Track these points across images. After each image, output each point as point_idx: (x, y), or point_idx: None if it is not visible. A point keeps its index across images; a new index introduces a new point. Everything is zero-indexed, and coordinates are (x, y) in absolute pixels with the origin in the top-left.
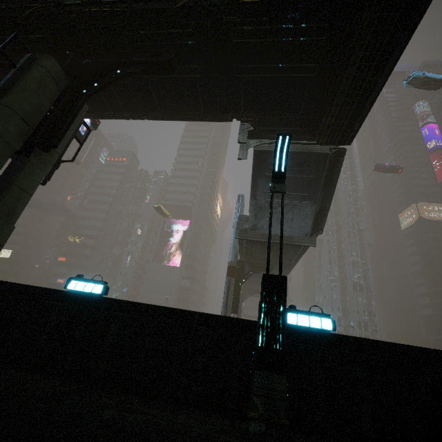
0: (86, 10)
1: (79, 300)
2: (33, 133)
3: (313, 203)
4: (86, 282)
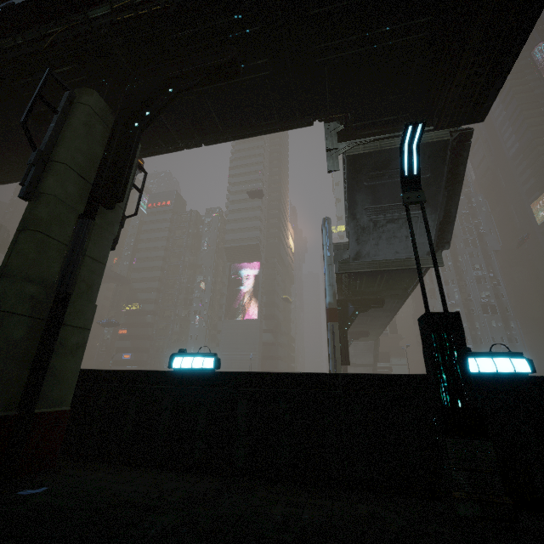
0: (118, 20)
1: (190, 380)
2: (93, 189)
3: (433, 210)
4: (192, 356)
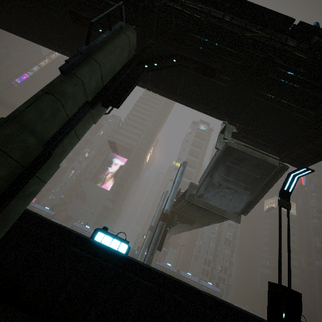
0: (170, 5)
1: (104, 255)
2: (104, 90)
3: (250, 194)
4: (112, 237)
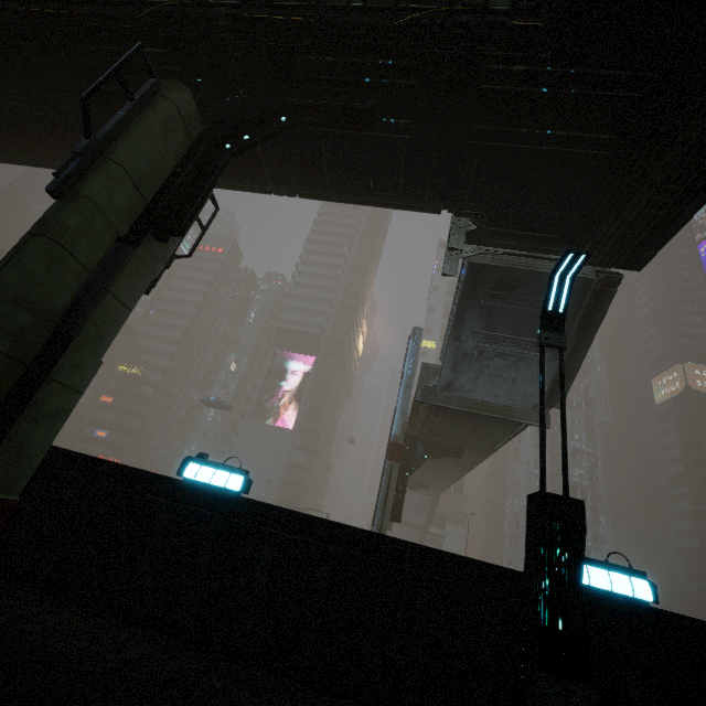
0: (245, 16)
1: (203, 499)
2: (148, 209)
3: (554, 357)
4: (215, 467)
